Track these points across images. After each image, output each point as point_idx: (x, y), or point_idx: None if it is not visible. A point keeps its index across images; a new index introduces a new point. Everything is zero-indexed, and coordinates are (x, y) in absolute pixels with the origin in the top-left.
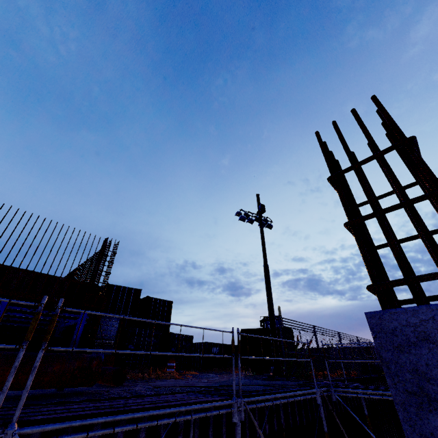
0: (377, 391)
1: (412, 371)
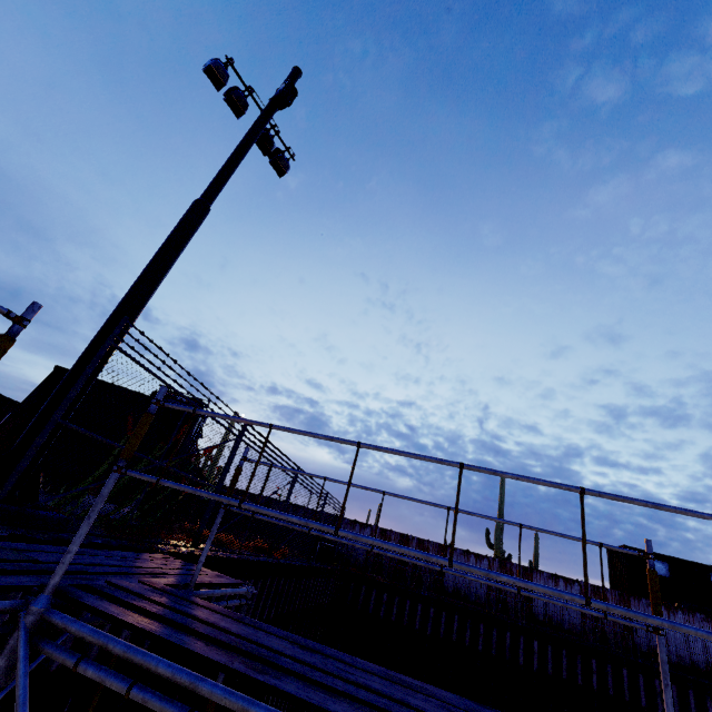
0: (249, 700)
1: None
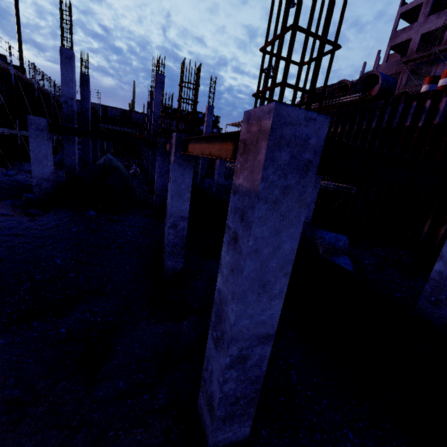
0: None
1: (81, 77)
